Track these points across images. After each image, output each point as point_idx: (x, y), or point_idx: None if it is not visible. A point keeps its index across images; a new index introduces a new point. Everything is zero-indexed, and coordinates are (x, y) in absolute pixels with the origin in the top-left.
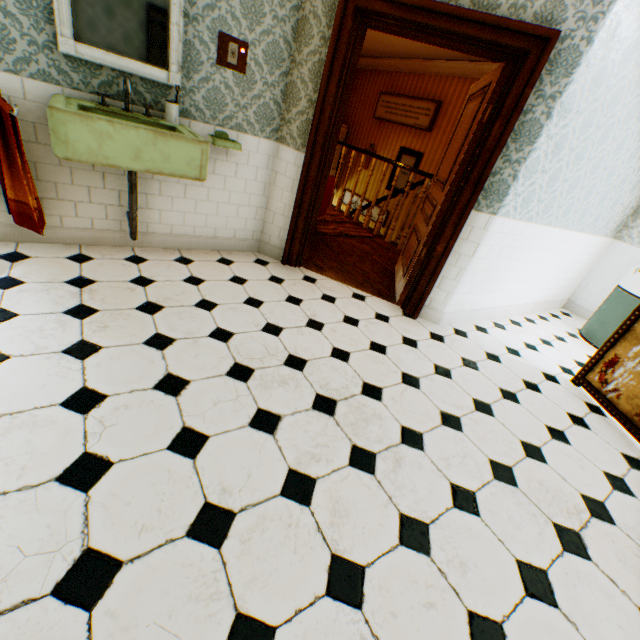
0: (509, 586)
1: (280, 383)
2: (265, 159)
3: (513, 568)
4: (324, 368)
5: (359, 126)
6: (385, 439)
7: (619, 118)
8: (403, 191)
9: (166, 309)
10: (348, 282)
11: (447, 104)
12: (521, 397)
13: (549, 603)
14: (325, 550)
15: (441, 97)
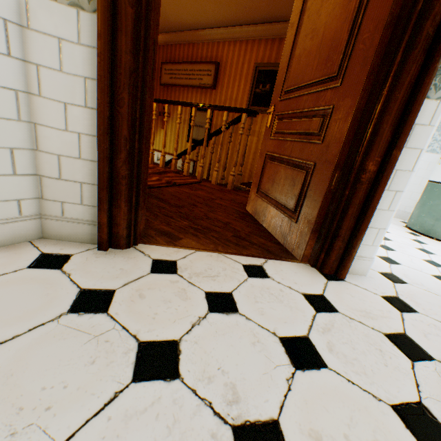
0: None
1: None
2: None
3: None
4: None
5: None
6: None
7: None
8: (217, 133)
9: None
10: (221, 247)
11: (224, 64)
12: None
13: None
14: None
15: (217, 59)
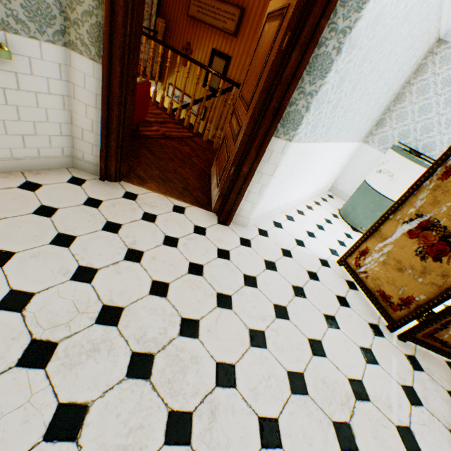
0: None
1: (90, 353)
2: (55, 68)
3: None
4: (142, 313)
5: (176, 22)
6: (201, 388)
7: (385, 53)
8: (216, 95)
9: None
10: (169, 193)
11: (249, 11)
12: (307, 290)
13: None
14: None
15: (244, 3)
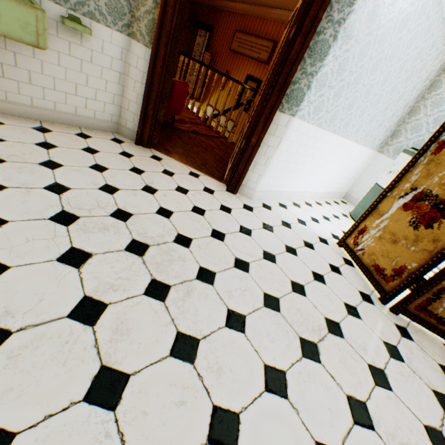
0: (254, 384)
1: (101, 229)
2: (119, 51)
3: (260, 371)
4: (147, 221)
5: (219, 55)
6: (183, 276)
7: (386, 55)
8: (243, 104)
9: (7, 163)
10: (189, 164)
11: None
12: (299, 252)
13: (282, 395)
14: (96, 362)
15: (277, 38)
